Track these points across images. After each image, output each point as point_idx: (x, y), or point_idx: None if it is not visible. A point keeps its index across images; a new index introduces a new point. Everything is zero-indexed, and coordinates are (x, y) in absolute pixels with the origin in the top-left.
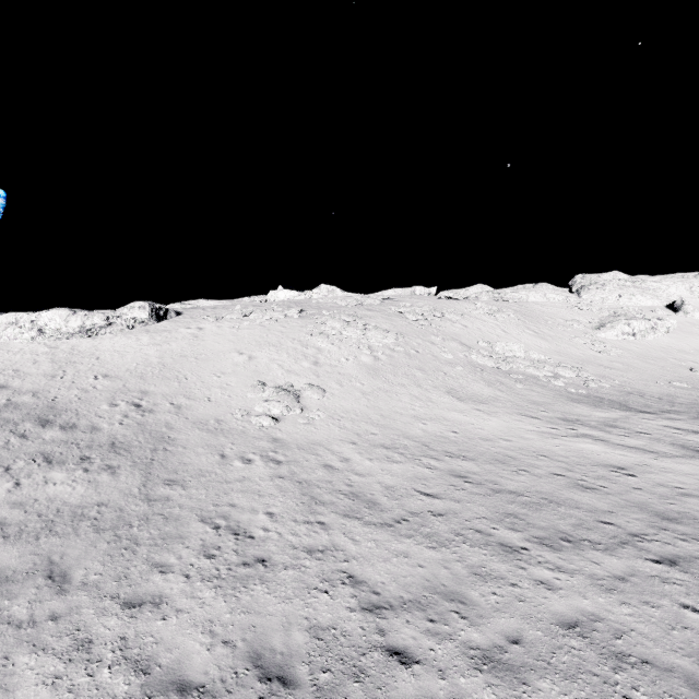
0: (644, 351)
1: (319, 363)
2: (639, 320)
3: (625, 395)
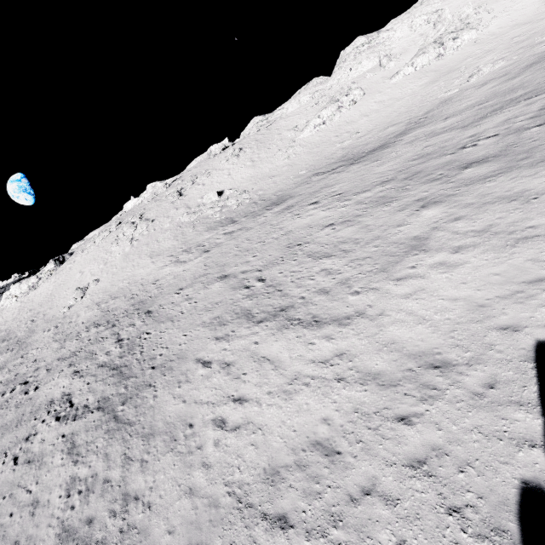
0: (322, 138)
1: (107, 262)
2: (327, 108)
3: (246, 208)
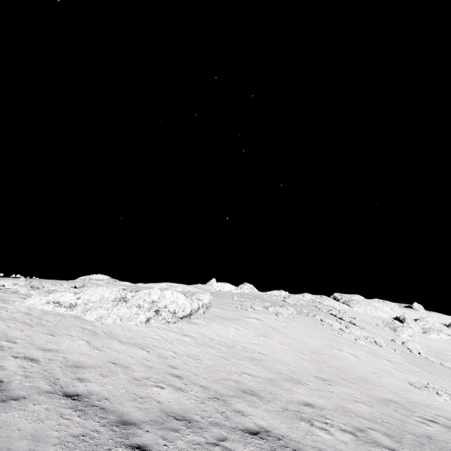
0: (427, 347)
1: (389, 360)
2: (408, 328)
3: None
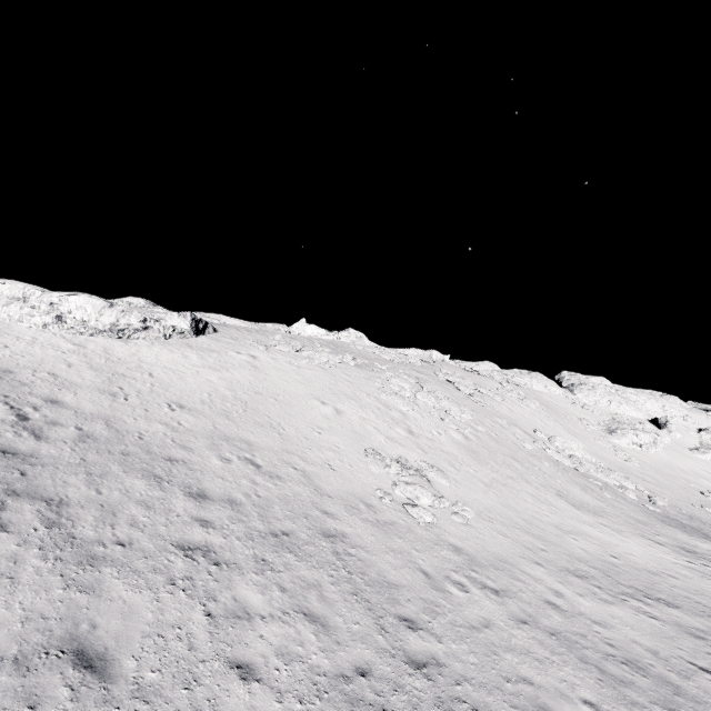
0: (655, 465)
1: (414, 432)
2: (644, 432)
3: (692, 520)
